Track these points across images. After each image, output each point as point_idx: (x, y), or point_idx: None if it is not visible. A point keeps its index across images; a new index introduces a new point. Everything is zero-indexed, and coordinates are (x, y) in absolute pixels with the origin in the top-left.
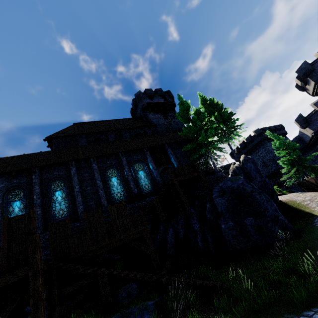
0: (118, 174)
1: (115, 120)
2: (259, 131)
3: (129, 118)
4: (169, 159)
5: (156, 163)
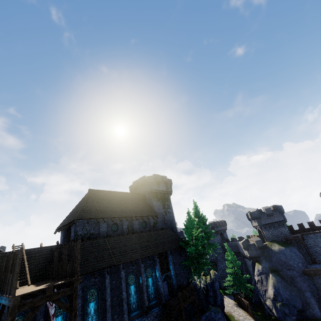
0: (135, 281)
1: (123, 193)
2: (213, 225)
3: (134, 193)
4: (168, 265)
5: (160, 269)
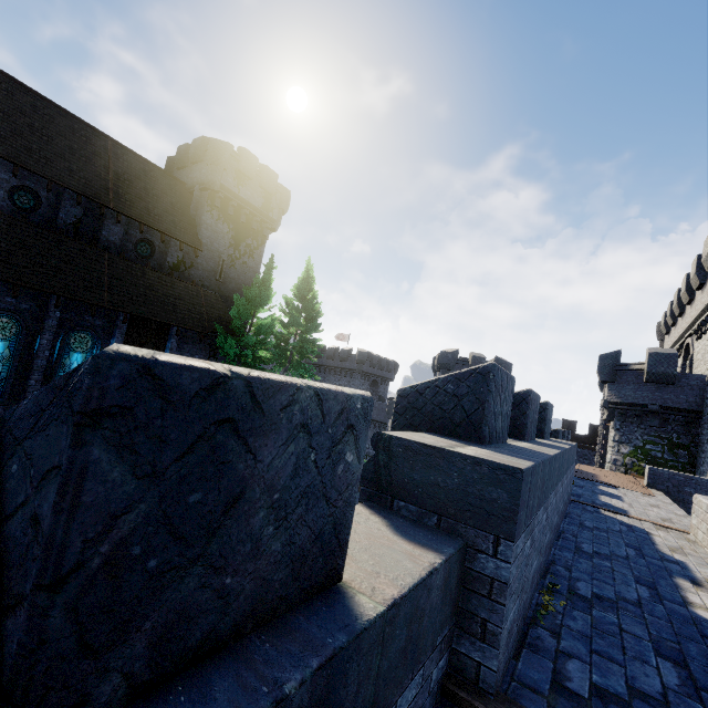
0: (17, 338)
1: (121, 149)
2: (364, 357)
3: (163, 170)
4: None
5: None
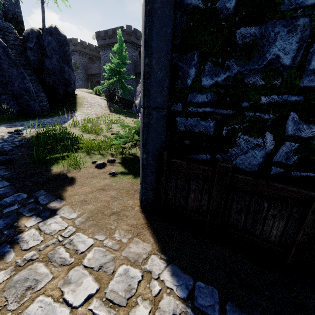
0: None
1: None
2: (130, 29)
3: None
4: None
5: None
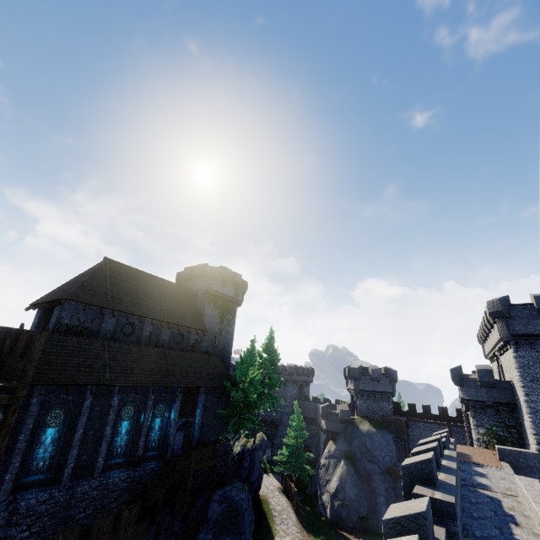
0: (133, 417)
1: (162, 281)
2: (293, 370)
3: (181, 286)
4: (195, 408)
5: (180, 410)
